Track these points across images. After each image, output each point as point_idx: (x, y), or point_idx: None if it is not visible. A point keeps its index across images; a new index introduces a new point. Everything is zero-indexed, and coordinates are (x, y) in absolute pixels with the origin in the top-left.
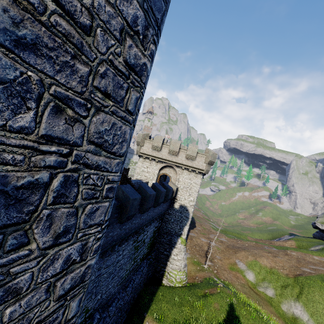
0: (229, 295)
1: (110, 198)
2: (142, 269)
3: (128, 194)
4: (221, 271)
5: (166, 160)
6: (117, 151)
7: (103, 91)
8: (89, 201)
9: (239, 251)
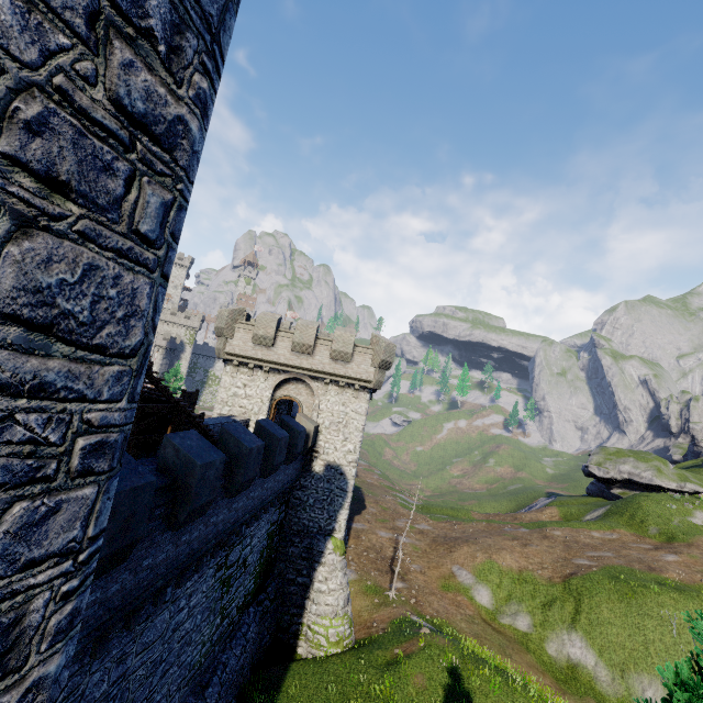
0: (445, 650)
1: (100, 473)
2: (244, 632)
3: (190, 453)
4: (425, 598)
5: (289, 367)
6: (113, 343)
7: (41, 173)
8: (17, 493)
9: (457, 547)
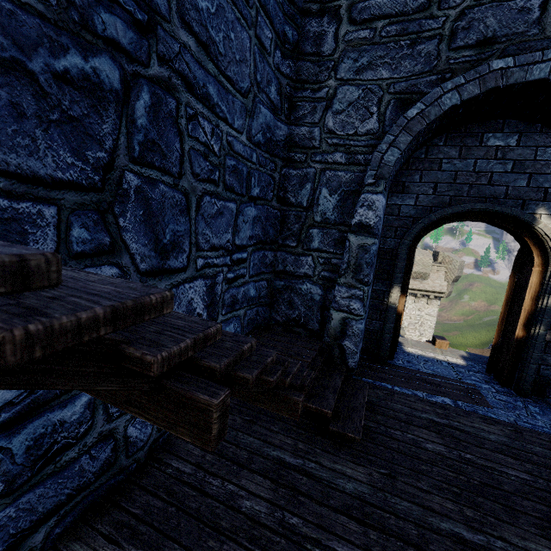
0: None
1: None
2: None
3: None
4: None
5: None
6: None
7: None
8: None
9: None
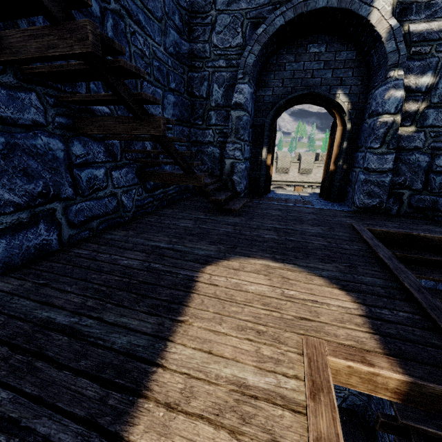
0: None
1: None
2: None
3: None
4: None
5: (274, 181)
6: None
7: None
8: None
9: None
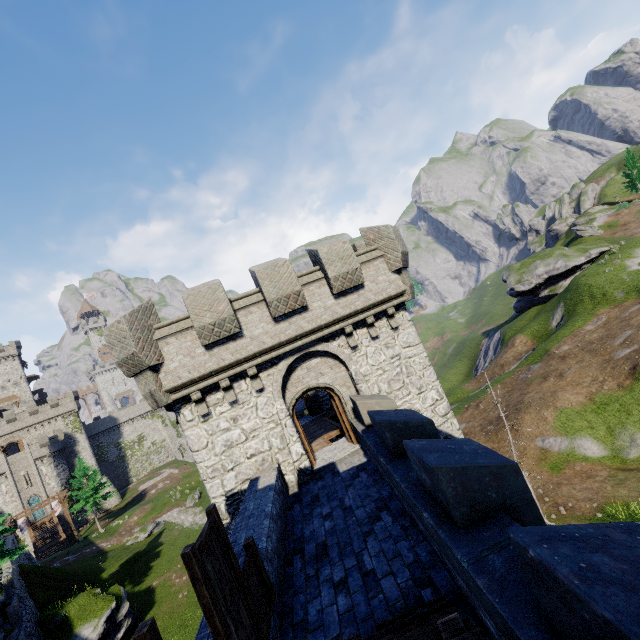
0: None
1: None
2: None
3: None
4: (562, 496)
5: (283, 345)
6: None
7: None
8: None
9: (518, 422)
